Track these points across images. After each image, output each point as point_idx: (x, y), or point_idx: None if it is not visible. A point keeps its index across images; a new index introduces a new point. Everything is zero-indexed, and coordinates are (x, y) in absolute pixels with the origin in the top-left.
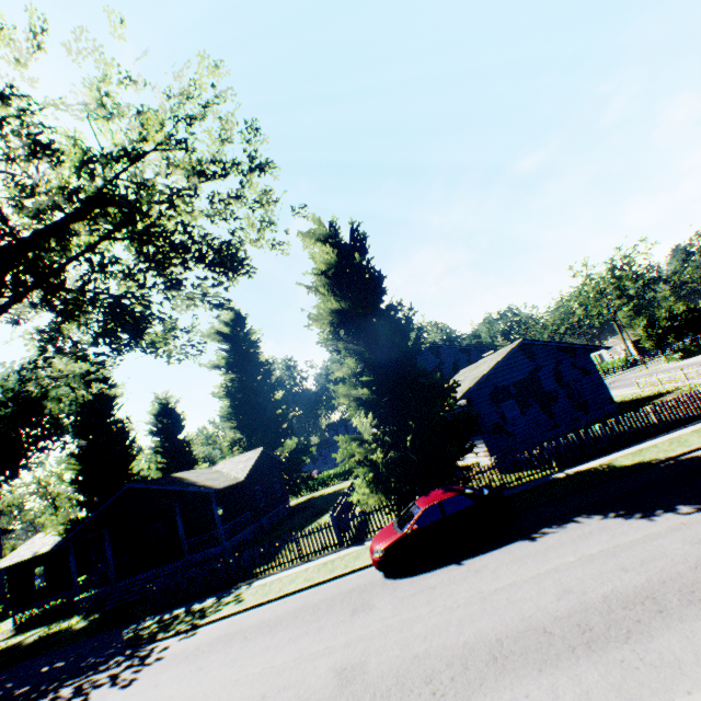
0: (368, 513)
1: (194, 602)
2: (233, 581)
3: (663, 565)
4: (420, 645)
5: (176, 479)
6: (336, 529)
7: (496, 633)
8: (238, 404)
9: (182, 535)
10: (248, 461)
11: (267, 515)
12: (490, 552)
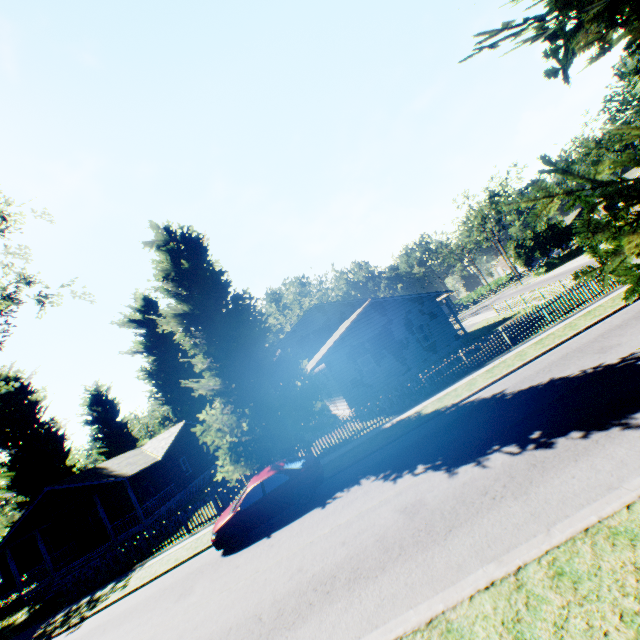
0: (240, 483)
1: (99, 589)
2: (134, 562)
3: (364, 538)
4: (187, 636)
5: (97, 471)
6: (214, 503)
7: (234, 621)
8: (161, 384)
9: (105, 521)
10: (169, 438)
11: (196, 480)
12: (293, 522)
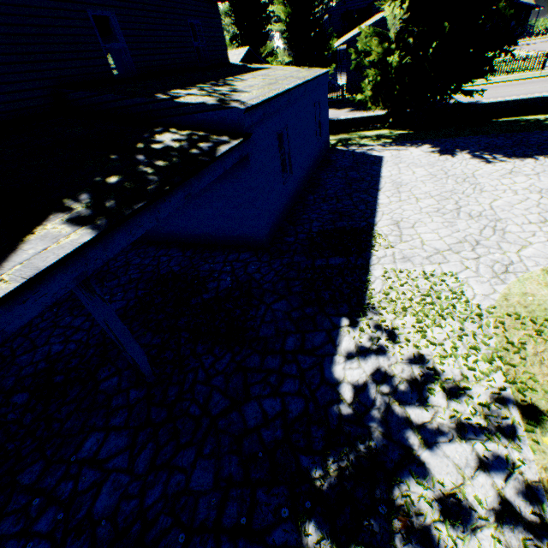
0: None
1: None
2: None
3: None
4: None
5: None
6: None
7: None
8: (235, 4)
9: None
10: (239, 56)
11: None
12: None
